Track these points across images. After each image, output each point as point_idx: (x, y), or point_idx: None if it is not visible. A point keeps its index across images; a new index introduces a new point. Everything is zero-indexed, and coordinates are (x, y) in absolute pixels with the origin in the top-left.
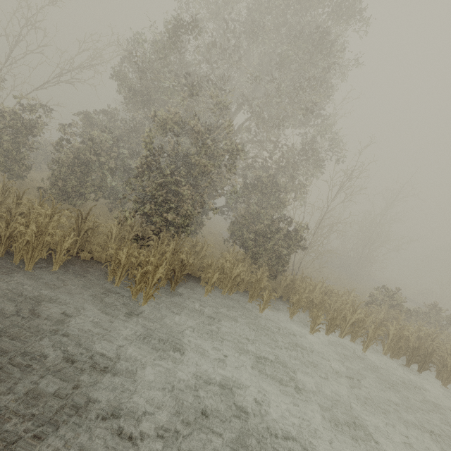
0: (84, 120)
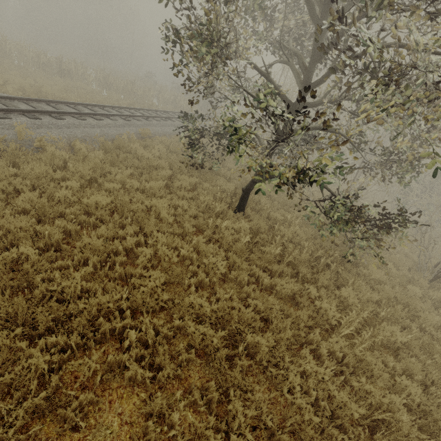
0: None
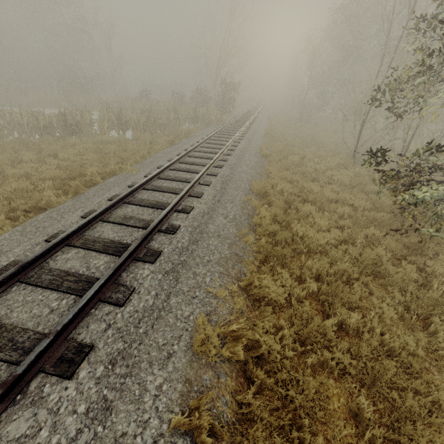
0: None
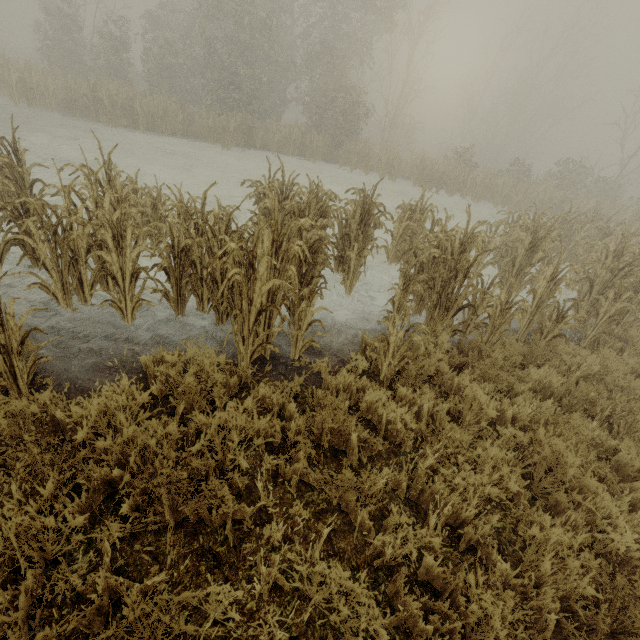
0: (153, 22)
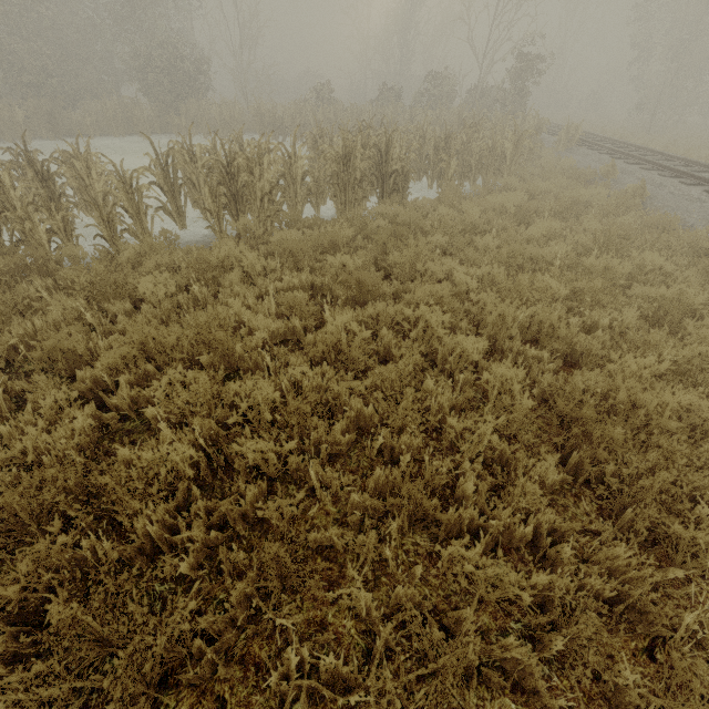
0: None
